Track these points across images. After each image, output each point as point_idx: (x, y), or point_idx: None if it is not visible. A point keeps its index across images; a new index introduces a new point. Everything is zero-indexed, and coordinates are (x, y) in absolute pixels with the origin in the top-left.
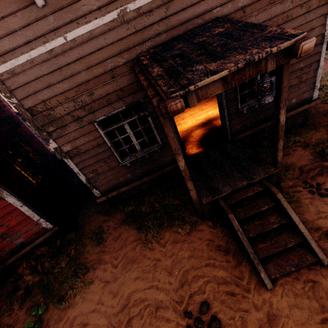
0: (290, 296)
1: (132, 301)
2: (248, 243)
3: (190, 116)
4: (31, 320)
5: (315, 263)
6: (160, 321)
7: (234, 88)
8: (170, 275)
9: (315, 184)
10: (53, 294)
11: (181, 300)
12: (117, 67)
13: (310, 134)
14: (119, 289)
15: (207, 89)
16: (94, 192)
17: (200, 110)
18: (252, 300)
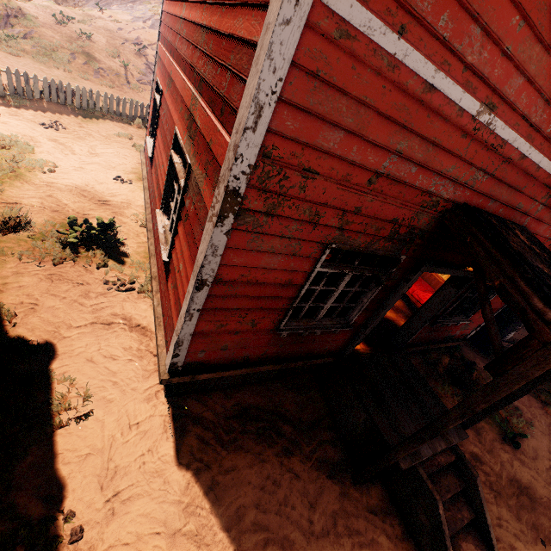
0: None
1: None
2: None
3: None
4: (486, 425)
5: None
6: None
7: None
8: None
9: None
10: None
11: None
12: None
13: None
14: None
15: None
16: (508, 334)
17: None
18: None
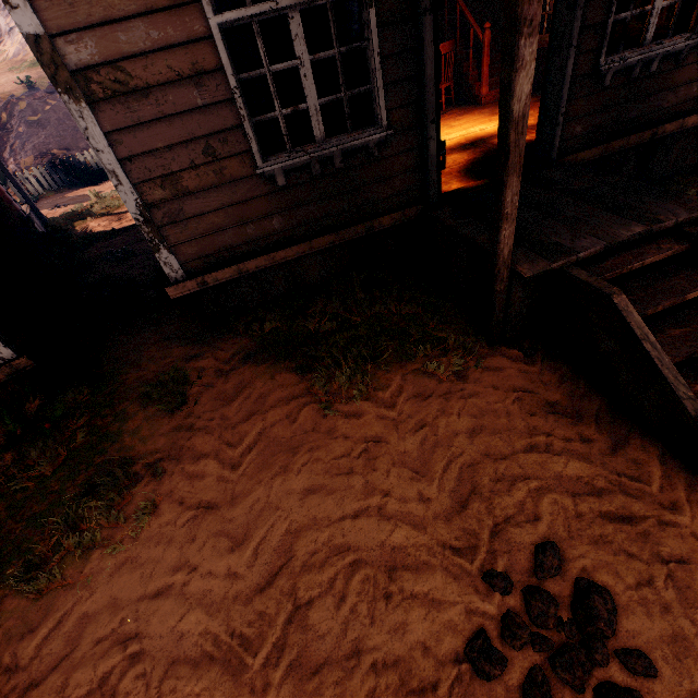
0: None
1: (303, 555)
2: (675, 373)
3: None
4: None
5: None
6: (407, 608)
7: None
8: (420, 480)
9: None
10: (2, 554)
11: (469, 544)
12: None
13: None
14: (252, 523)
15: None
16: (162, 263)
17: (445, 127)
18: (693, 529)
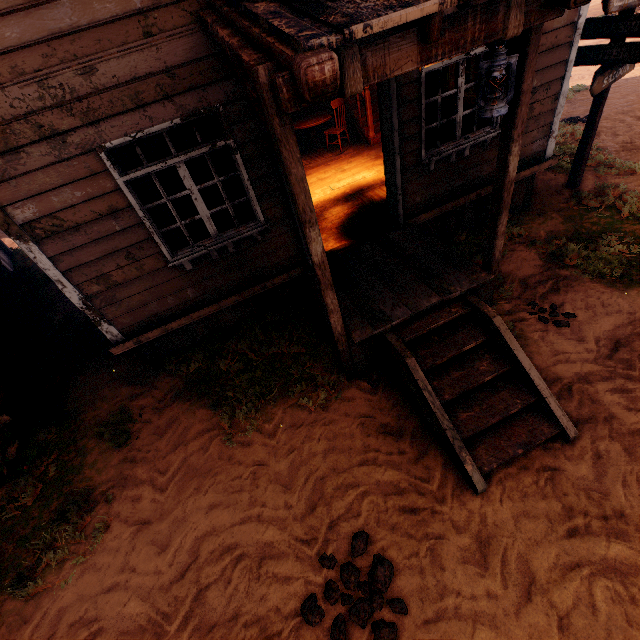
0: (516, 499)
1: (206, 554)
2: (443, 412)
3: (319, 182)
4: None
5: (555, 437)
6: (268, 584)
7: (416, 112)
8: (287, 492)
9: (549, 306)
10: (0, 569)
11: (313, 536)
12: (157, 7)
13: (537, 223)
14: (173, 533)
15: (386, 54)
16: (104, 332)
17: (339, 171)
18: (450, 515)
